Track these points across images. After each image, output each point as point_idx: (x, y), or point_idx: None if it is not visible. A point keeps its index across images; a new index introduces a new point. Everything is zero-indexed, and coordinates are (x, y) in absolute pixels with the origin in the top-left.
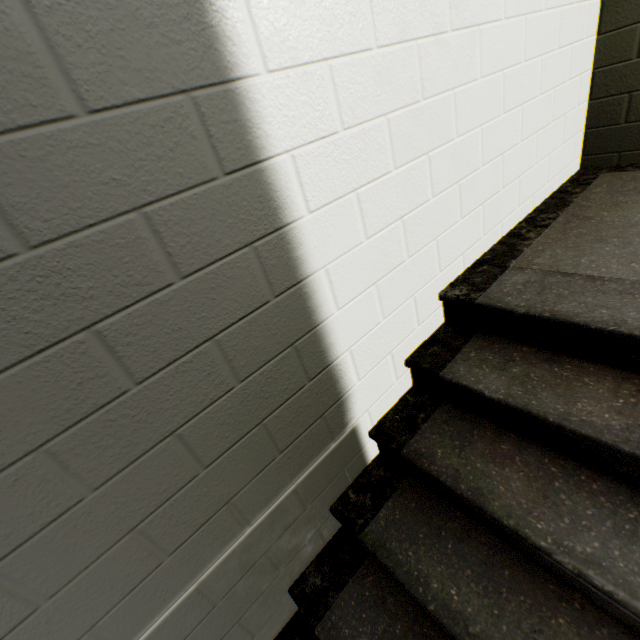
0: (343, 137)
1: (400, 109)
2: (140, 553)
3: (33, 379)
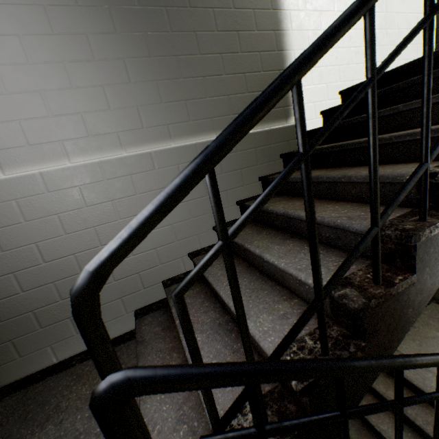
0: (305, 13)
1: (326, 12)
2: (227, 106)
3: (225, 37)
